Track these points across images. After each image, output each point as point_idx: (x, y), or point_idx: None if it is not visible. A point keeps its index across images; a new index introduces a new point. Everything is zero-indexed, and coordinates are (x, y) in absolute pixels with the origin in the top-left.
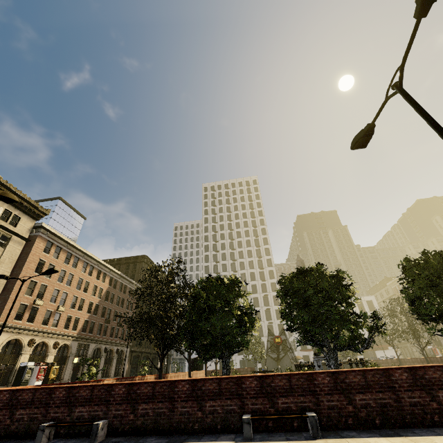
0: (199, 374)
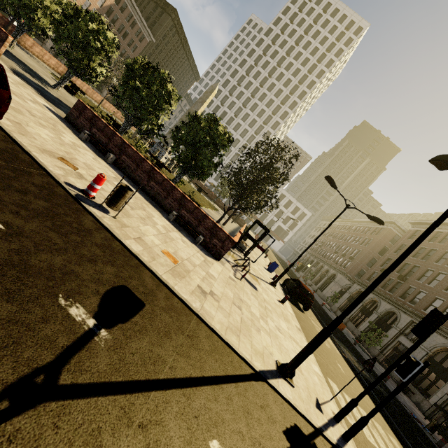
0: None
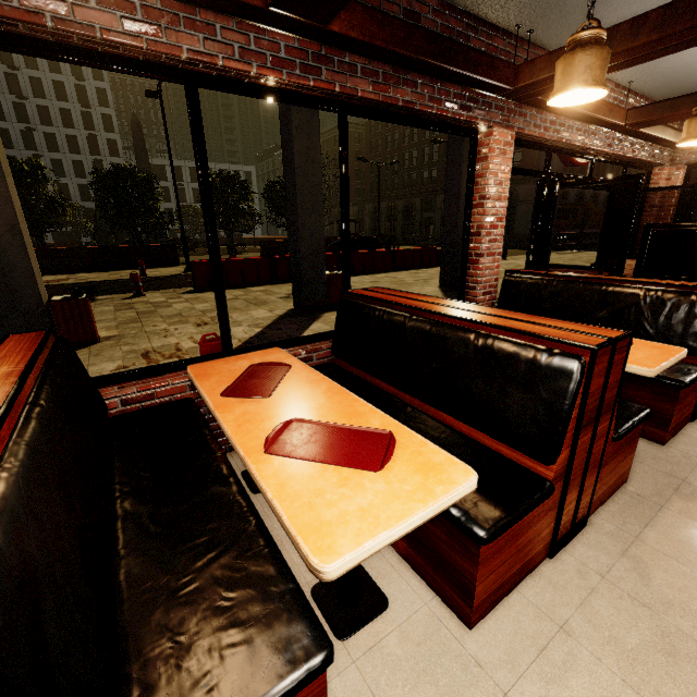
0: None
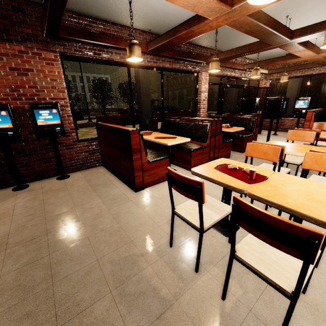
0: None
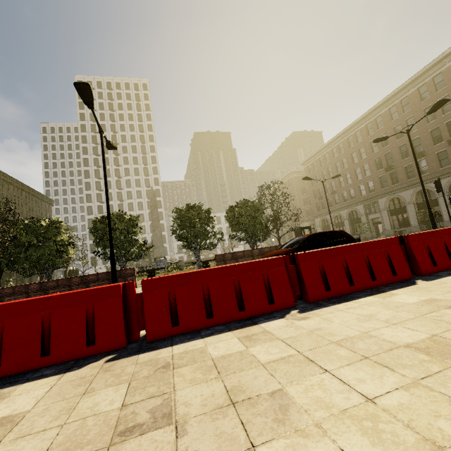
0: None
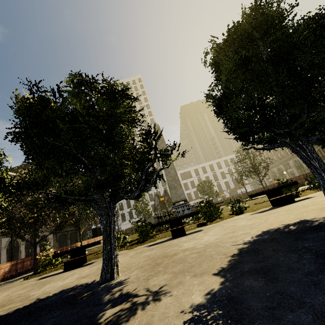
0: (98, 239)
